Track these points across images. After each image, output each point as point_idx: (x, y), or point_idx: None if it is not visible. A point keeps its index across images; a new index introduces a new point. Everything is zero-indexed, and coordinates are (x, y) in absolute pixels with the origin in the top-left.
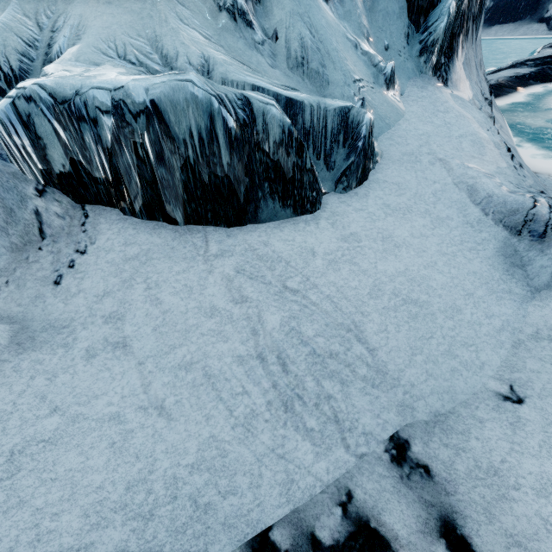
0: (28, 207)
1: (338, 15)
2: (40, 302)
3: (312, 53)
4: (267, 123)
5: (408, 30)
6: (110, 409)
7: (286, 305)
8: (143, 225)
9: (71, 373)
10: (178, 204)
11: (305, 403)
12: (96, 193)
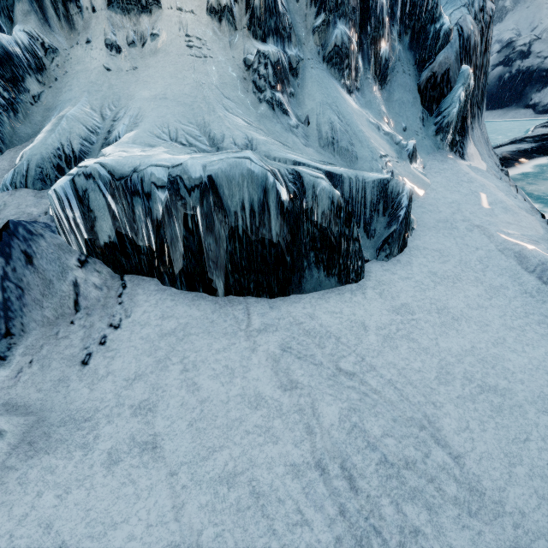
0: (67, 278)
1: (360, 105)
2: (63, 386)
3: (341, 134)
4: (317, 195)
5: (422, 115)
6: (131, 546)
7: (343, 393)
8: (182, 296)
9: (87, 487)
10: (222, 275)
11: (386, 541)
12: (137, 263)
